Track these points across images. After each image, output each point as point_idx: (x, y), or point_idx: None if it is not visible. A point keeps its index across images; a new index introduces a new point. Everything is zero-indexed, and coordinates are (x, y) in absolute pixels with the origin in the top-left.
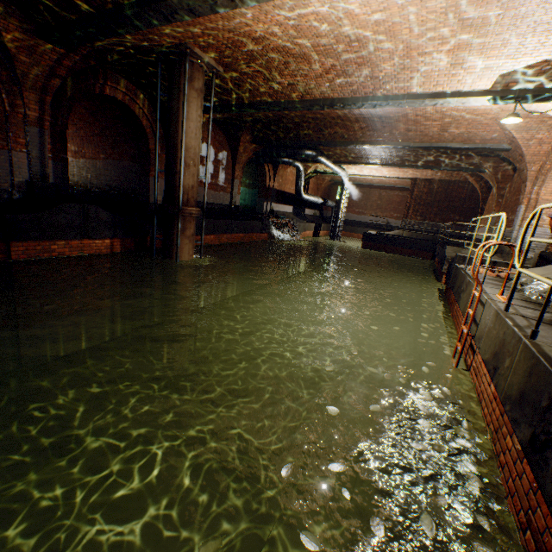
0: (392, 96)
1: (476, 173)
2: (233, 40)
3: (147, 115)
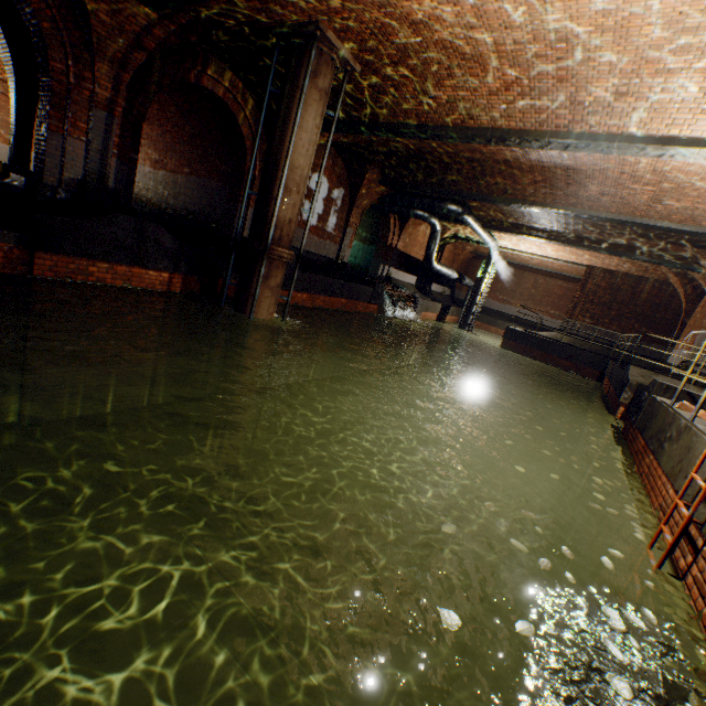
0: (596, 134)
1: (684, 272)
2: (383, 22)
3: (251, 122)
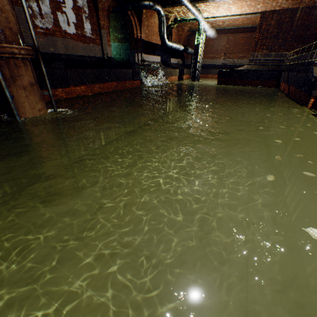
0: None
1: None
2: None
3: None
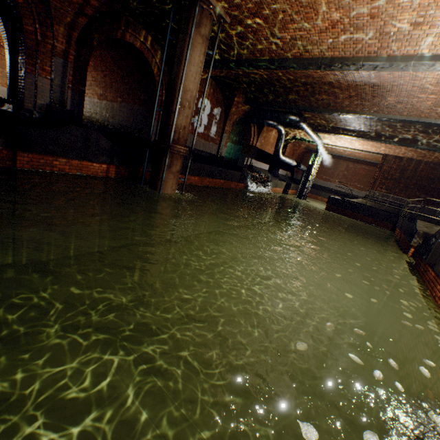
0: (398, 56)
1: None
2: None
3: (158, 64)
